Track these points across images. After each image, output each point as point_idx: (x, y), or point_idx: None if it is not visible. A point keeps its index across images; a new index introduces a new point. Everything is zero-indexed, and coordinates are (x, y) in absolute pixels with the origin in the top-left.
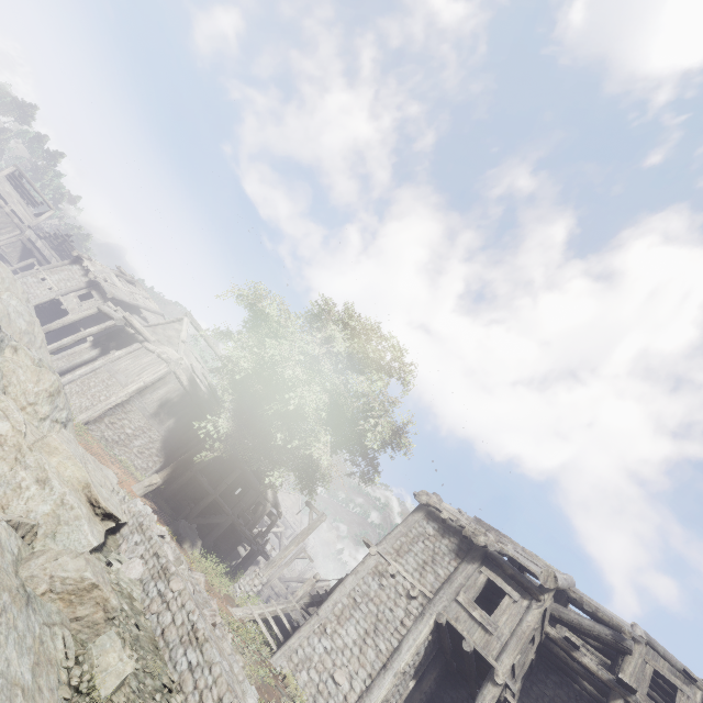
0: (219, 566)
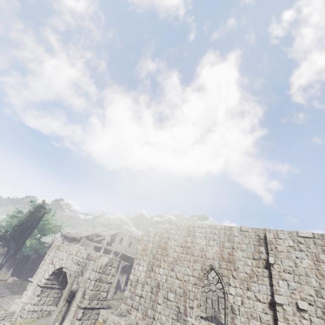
0: (20, 280)
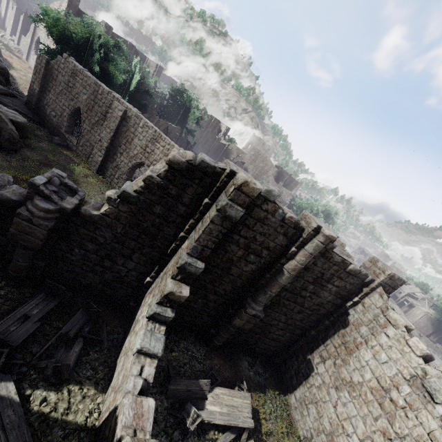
0: None
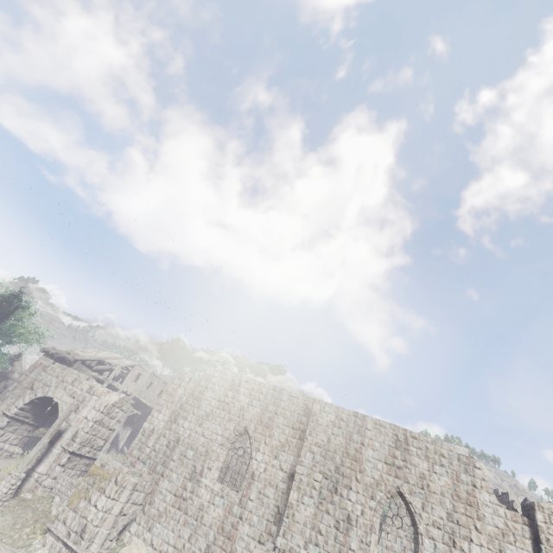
0: None
